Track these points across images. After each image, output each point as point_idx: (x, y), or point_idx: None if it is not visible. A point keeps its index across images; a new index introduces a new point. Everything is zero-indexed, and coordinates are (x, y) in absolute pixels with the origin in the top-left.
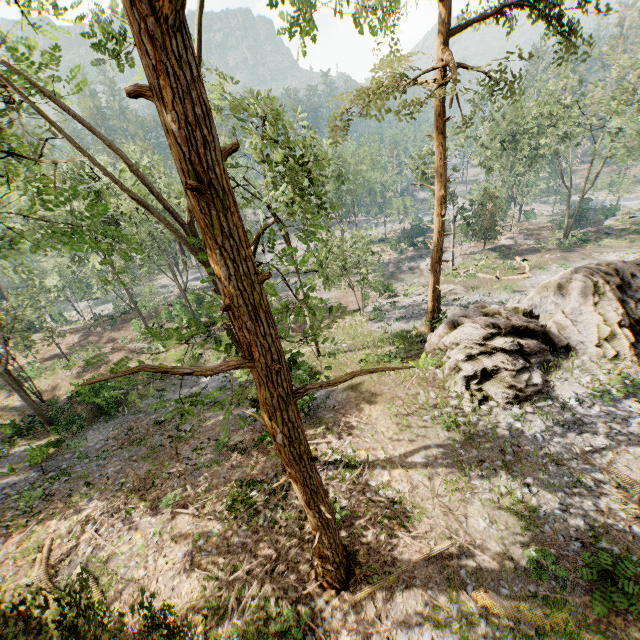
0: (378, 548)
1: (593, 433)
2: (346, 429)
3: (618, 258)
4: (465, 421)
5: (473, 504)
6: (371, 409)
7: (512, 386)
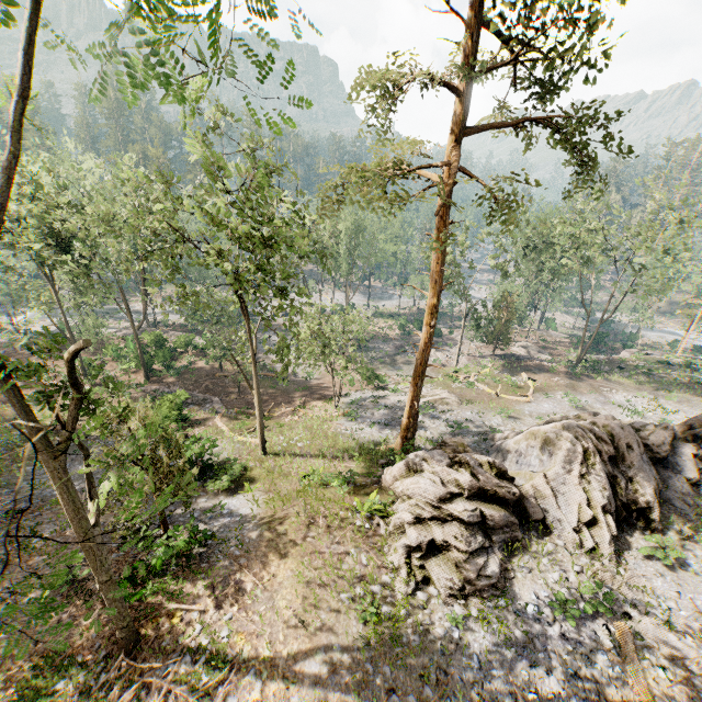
0: None
1: (544, 669)
2: (235, 593)
3: (626, 400)
4: (390, 614)
5: None
6: (280, 565)
7: (461, 572)
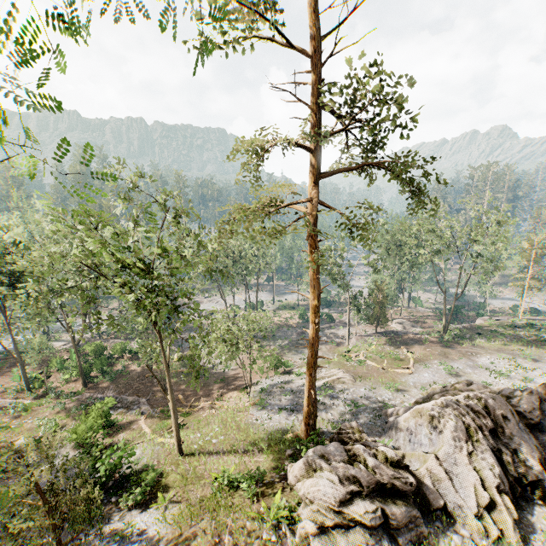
0: None
1: None
2: None
3: (491, 363)
4: None
5: None
6: None
7: None
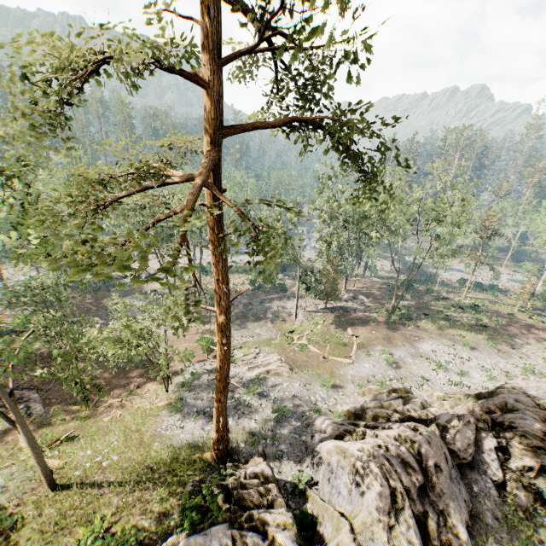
0: None
1: None
2: None
3: (432, 351)
4: None
5: None
6: None
7: None
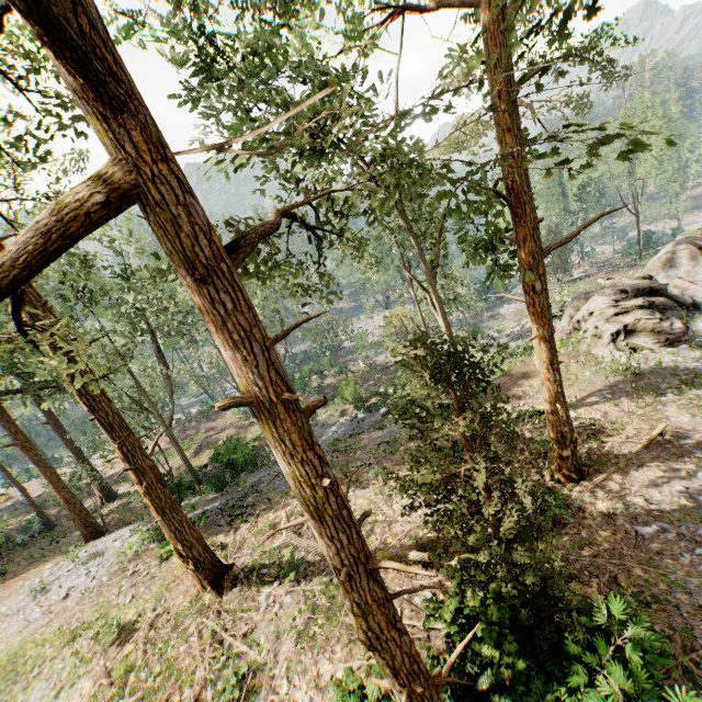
0: (596, 453)
1: None
2: (514, 397)
3: None
4: (626, 366)
5: (667, 410)
6: (530, 381)
7: (658, 333)
